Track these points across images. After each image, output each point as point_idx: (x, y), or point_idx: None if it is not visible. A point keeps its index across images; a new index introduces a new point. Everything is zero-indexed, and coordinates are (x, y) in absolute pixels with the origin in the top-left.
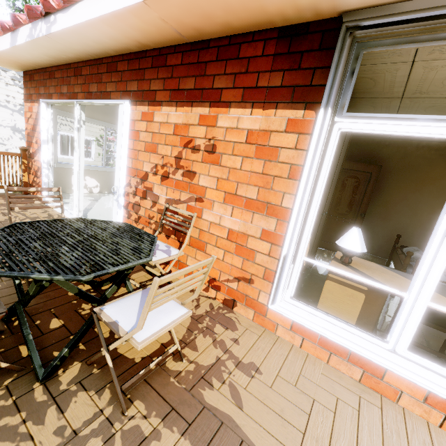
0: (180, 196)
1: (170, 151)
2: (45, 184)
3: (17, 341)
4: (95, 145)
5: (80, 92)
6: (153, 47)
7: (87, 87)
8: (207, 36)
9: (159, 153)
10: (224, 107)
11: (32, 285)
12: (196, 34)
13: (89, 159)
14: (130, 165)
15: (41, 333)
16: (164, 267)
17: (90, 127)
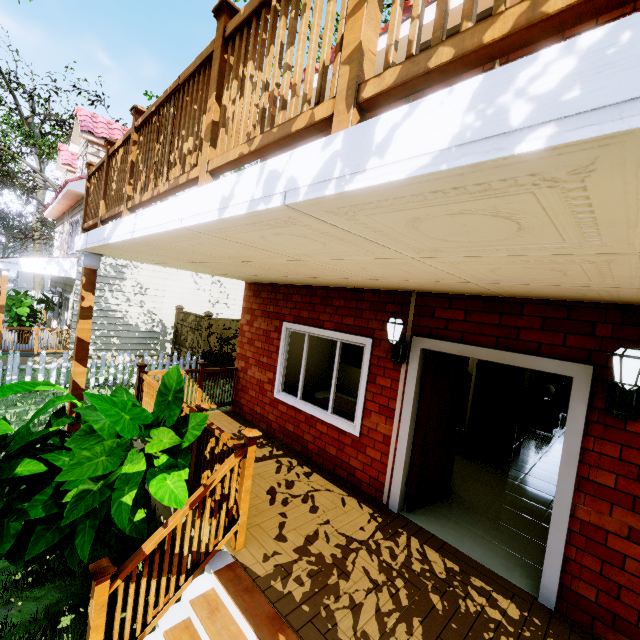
0: None
1: None
2: None
3: None
4: None
5: None
6: None
7: None
8: None
9: None
10: None
11: None
12: None
13: None
14: None
15: None
16: None
17: None
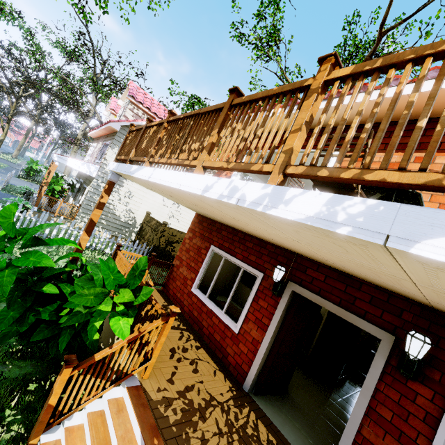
0: None
1: None
2: None
3: None
4: None
5: None
6: (375, 122)
7: None
8: (431, 116)
9: None
10: (442, 152)
11: (375, 196)
12: None
13: None
14: None
15: None
16: None
17: None
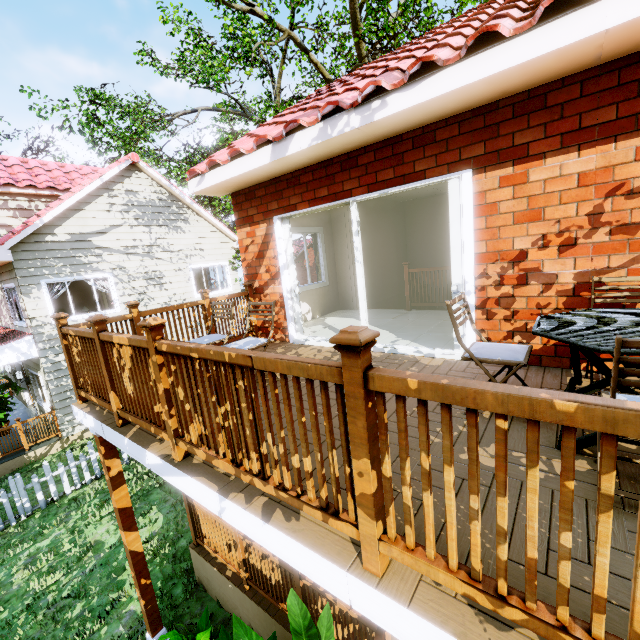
0: (607, 262)
1: (574, 210)
2: (291, 319)
3: (637, 467)
4: (229, 270)
5: (357, 187)
6: (518, 91)
7: (371, 177)
8: None
9: (547, 219)
10: None
11: None
12: (628, 50)
13: (227, 290)
14: (483, 250)
15: (638, 455)
16: (585, 366)
17: (220, 249)
